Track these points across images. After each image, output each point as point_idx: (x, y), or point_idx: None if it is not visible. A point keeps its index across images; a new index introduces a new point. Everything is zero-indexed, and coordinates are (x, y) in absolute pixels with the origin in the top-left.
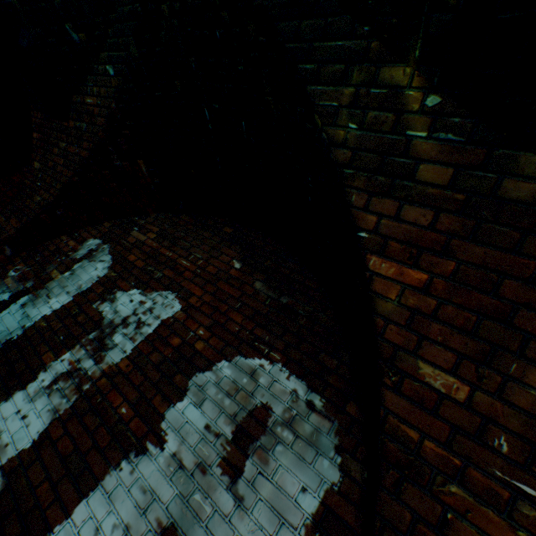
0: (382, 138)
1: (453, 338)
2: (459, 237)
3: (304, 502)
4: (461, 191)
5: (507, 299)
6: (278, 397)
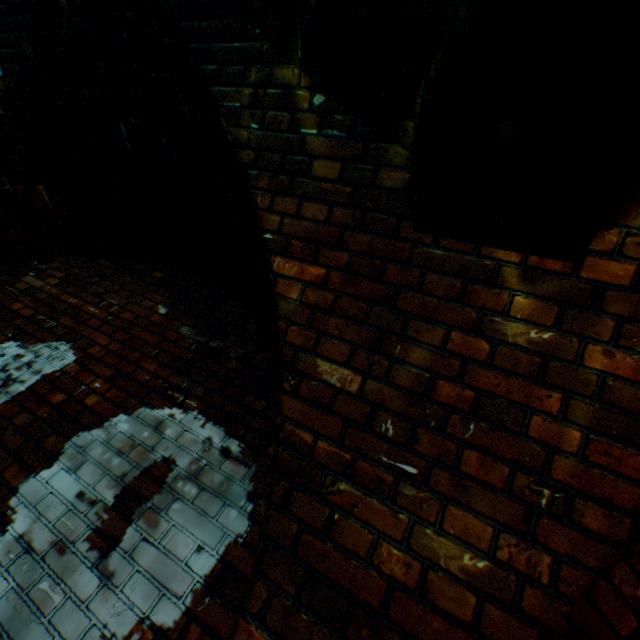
0: (281, 137)
1: (349, 330)
2: (350, 229)
3: (197, 564)
4: (349, 184)
5: (391, 283)
6: (186, 448)
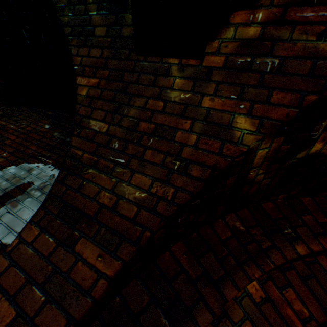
0: (81, 18)
1: (106, 106)
2: (110, 59)
3: None
4: (110, 37)
5: (126, 82)
6: (41, 178)
